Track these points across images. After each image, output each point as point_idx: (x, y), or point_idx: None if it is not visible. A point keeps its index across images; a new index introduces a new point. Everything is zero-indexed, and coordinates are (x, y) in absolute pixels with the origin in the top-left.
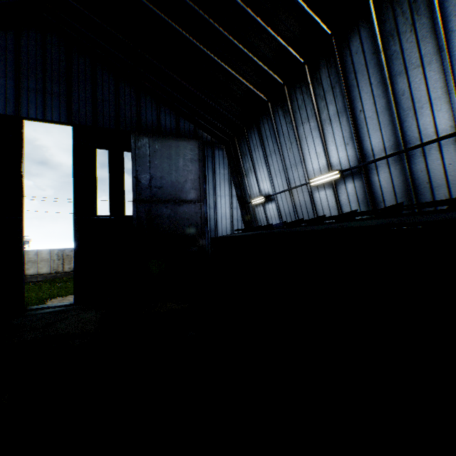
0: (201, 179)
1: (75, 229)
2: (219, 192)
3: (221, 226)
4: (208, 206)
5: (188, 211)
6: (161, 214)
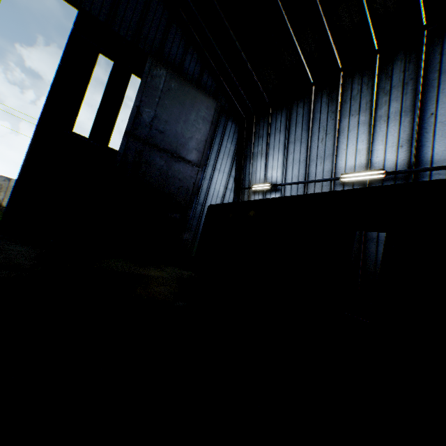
0: (207, 143)
1: (35, 135)
2: (220, 165)
3: (210, 202)
4: (204, 175)
5: (183, 172)
6: (153, 161)
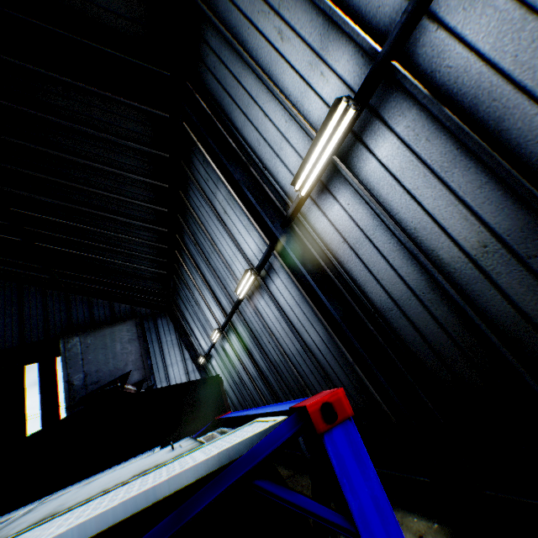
0: (144, 356)
1: None
2: (170, 360)
3: None
4: (159, 381)
5: None
6: None
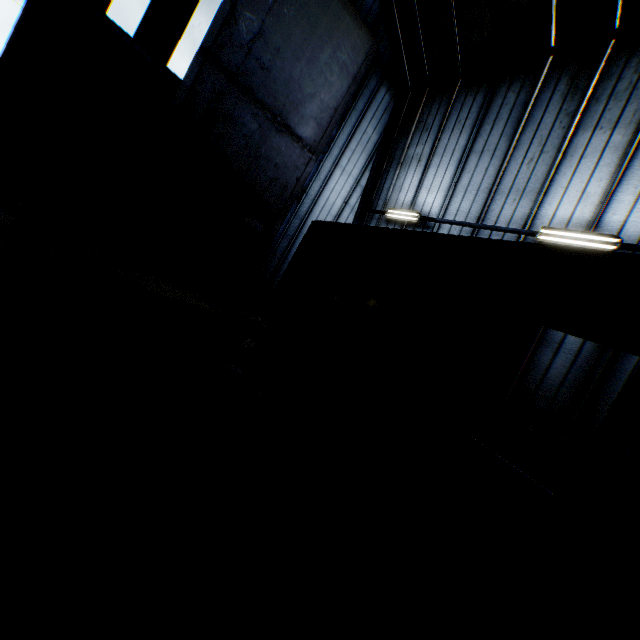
0: (337, 114)
1: None
2: (346, 162)
3: (315, 218)
4: (317, 171)
5: (285, 154)
6: (238, 119)
